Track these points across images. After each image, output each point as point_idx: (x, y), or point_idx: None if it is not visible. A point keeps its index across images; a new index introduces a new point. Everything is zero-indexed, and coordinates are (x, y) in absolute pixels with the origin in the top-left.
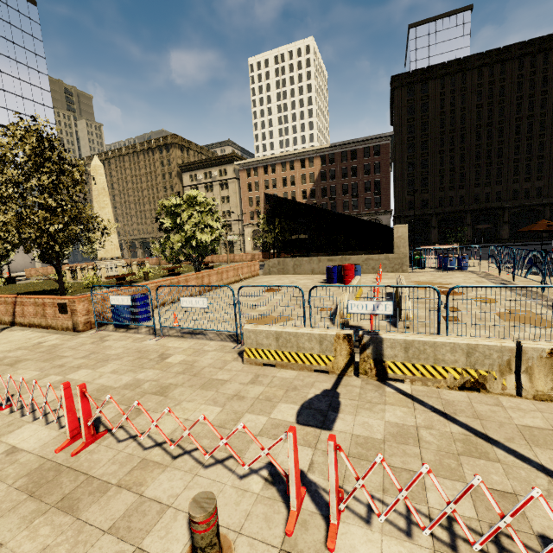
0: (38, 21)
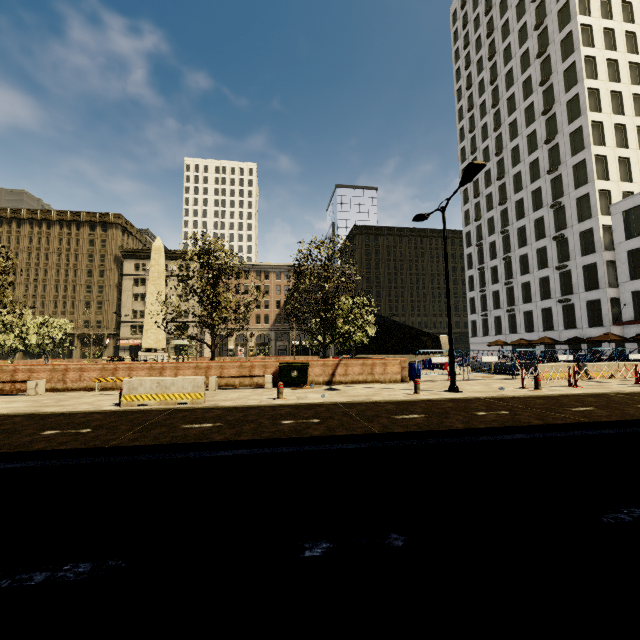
0: None
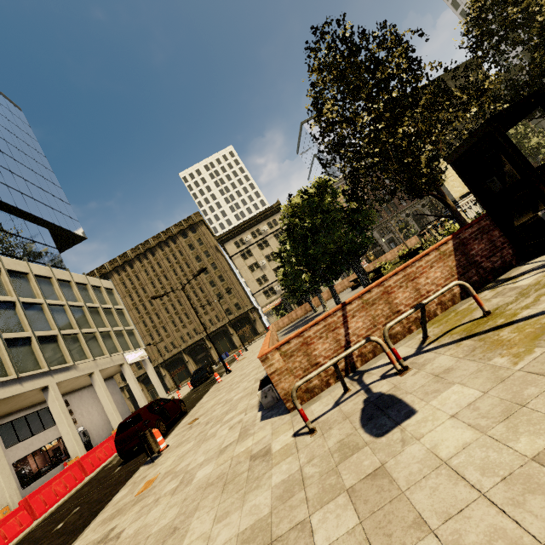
0: (27, 124)
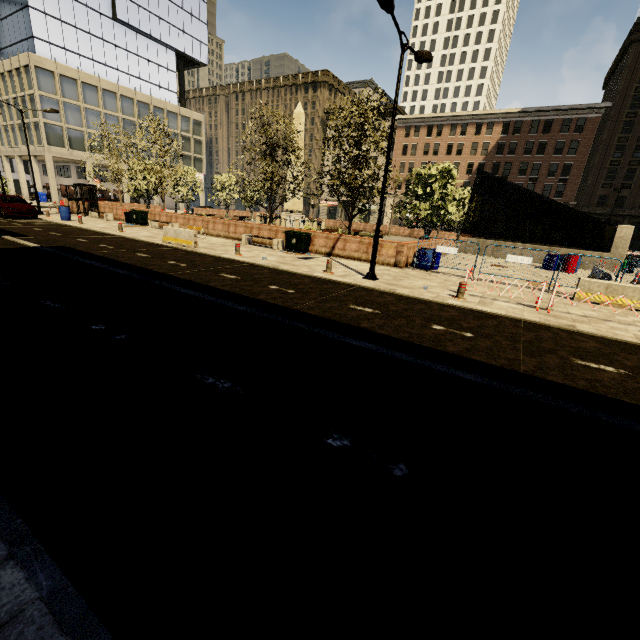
0: None
